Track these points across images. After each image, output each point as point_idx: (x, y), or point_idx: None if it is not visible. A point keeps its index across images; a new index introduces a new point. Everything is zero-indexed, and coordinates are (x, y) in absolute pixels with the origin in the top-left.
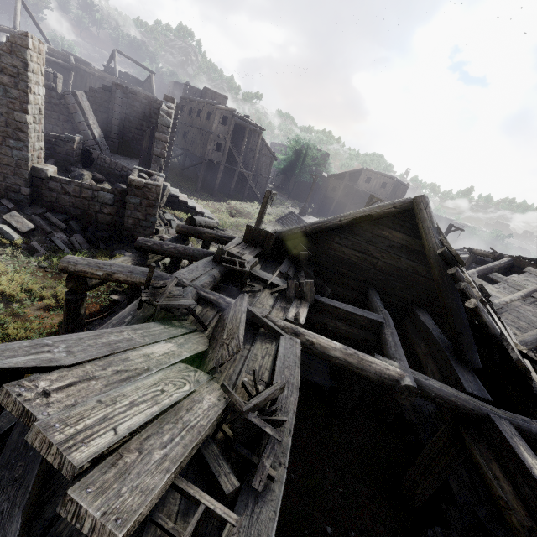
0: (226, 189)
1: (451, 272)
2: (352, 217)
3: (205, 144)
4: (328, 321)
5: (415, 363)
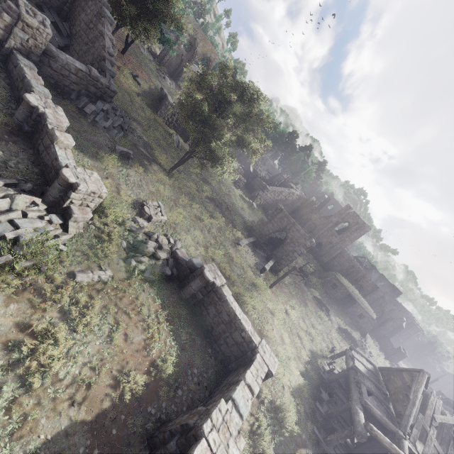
0: None
1: None
2: None
3: None
4: None
5: None
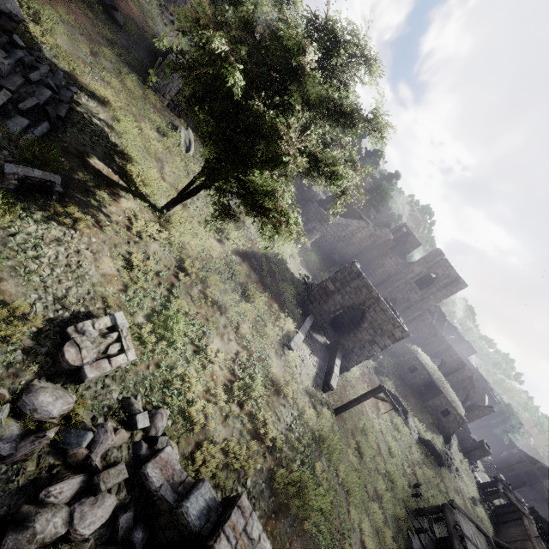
0: None
1: None
2: None
3: None
4: None
5: None
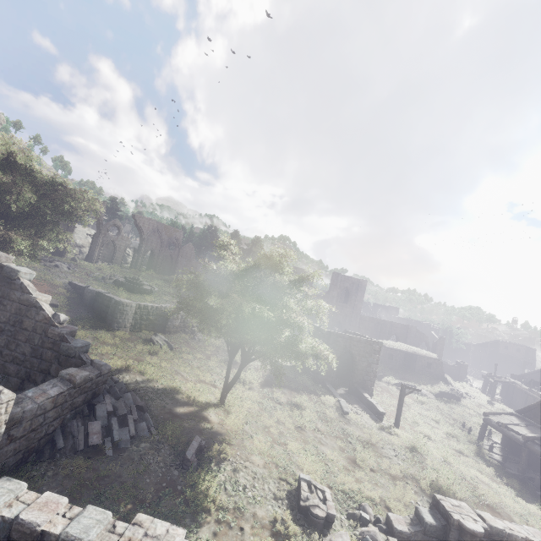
0: None
1: None
2: (536, 371)
3: None
4: None
5: None
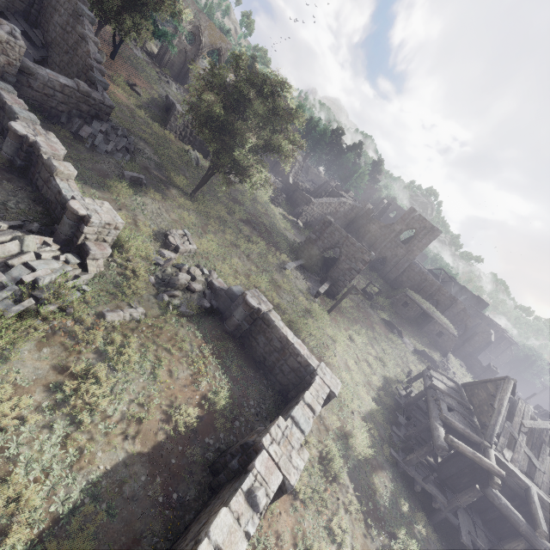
0: None
1: None
2: None
3: None
4: None
5: None
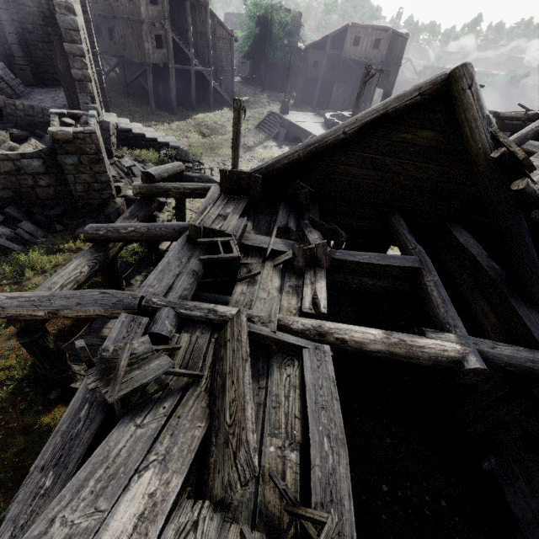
0: (186, 99)
1: (519, 187)
2: (361, 124)
3: (140, 42)
4: (350, 279)
5: (456, 296)
